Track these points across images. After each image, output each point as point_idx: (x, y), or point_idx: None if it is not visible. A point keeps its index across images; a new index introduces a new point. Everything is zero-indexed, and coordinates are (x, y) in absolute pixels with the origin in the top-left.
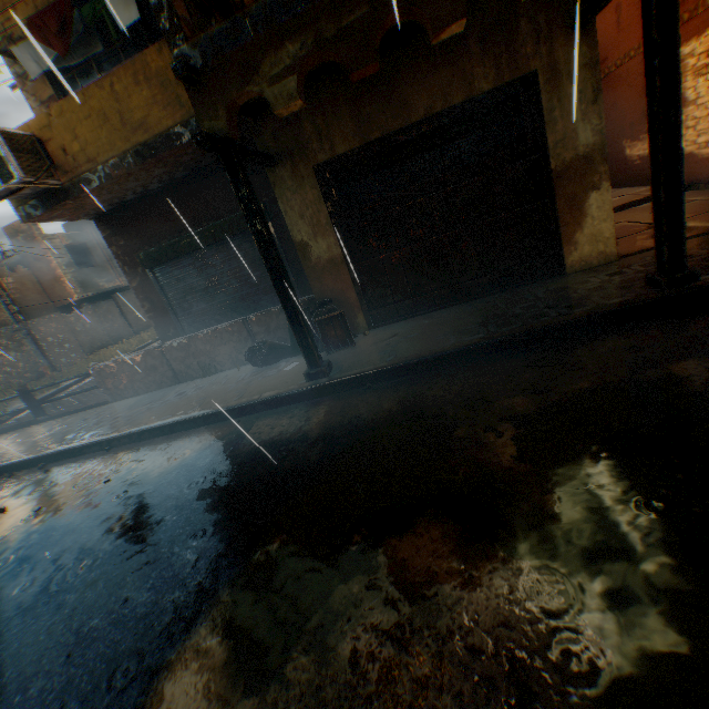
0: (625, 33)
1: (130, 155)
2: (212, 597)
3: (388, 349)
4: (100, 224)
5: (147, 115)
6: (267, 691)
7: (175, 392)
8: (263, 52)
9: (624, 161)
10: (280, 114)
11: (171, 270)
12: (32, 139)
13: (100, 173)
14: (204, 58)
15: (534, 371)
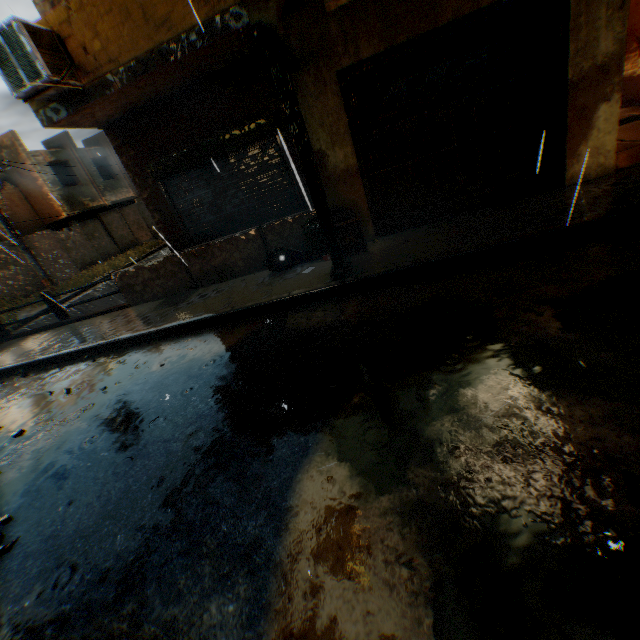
0: None
1: (152, 57)
2: (314, 438)
3: (404, 252)
4: (109, 133)
5: (171, 12)
6: (399, 492)
7: (196, 295)
8: None
9: None
10: (329, 8)
11: (180, 182)
12: (52, 35)
13: (121, 75)
14: None
15: (554, 266)
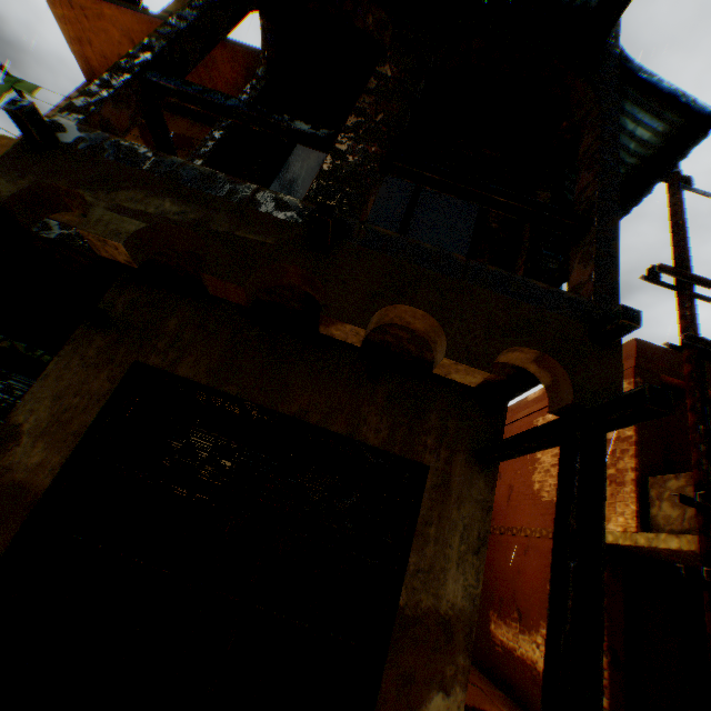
0: (514, 509)
1: None
2: None
3: None
4: None
5: None
6: None
7: None
8: (140, 184)
9: (488, 633)
10: (96, 243)
11: None
12: None
13: None
14: (80, 142)
15: None
